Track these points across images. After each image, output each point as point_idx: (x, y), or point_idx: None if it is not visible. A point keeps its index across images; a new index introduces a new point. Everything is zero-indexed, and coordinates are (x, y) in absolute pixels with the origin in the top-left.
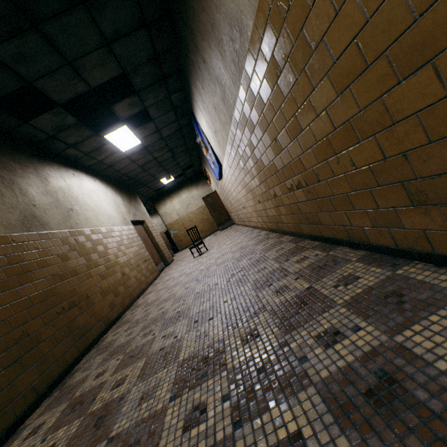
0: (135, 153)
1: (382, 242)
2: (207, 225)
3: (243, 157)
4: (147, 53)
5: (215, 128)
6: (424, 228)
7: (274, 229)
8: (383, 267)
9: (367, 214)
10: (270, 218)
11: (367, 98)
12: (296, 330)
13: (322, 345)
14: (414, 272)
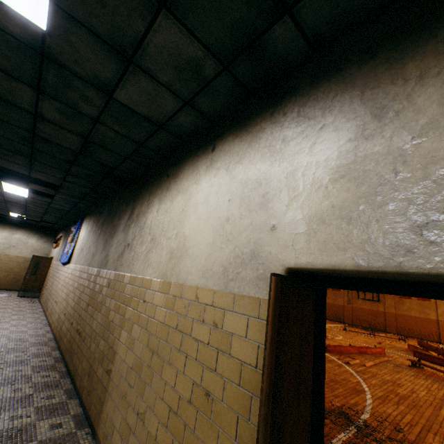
0: (14, 196)
1: (78, 384)
2: (10, 278)
3: (79, 284)
4: (83, 192)
5: (84, 249)
6: (86, 386)
7: (57, 339)
8: (68, 396)
9: (83, 369)
10: (62, 330)
11: (101, 333)
12: (6, 411)
13: (11, 419)
14: (72, 402)
